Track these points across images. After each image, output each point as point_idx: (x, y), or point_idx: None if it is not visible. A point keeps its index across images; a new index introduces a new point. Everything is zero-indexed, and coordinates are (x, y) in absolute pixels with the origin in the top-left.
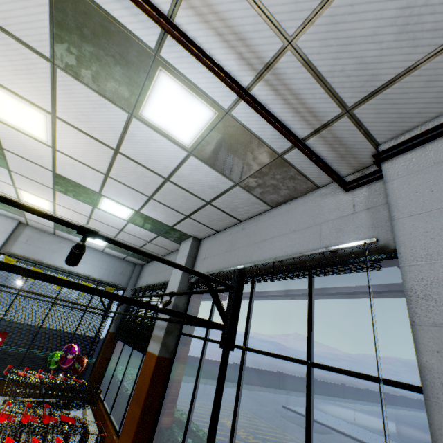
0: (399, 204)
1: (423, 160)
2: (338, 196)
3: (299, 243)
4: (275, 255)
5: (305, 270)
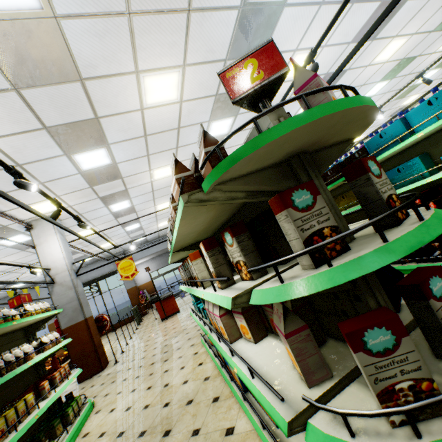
0: None
1: None
2: (107, 262)
3: (101, 272)
4: (95, 276)
5: (106, 277)
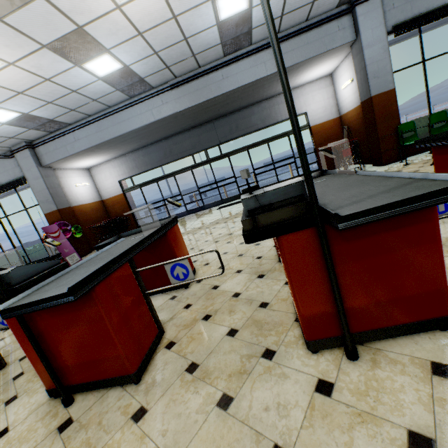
0: (23, 168)
1: (23, 156)
2: (9, 160)
3: (5, 178)
4: None
5: (11, 187)
